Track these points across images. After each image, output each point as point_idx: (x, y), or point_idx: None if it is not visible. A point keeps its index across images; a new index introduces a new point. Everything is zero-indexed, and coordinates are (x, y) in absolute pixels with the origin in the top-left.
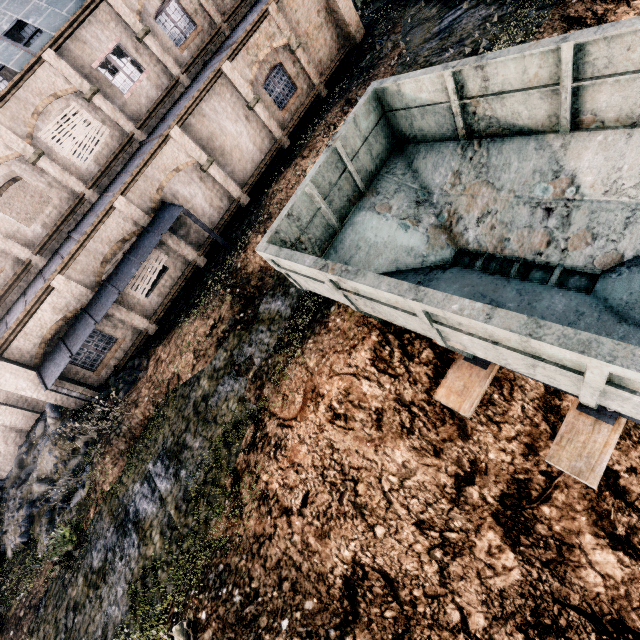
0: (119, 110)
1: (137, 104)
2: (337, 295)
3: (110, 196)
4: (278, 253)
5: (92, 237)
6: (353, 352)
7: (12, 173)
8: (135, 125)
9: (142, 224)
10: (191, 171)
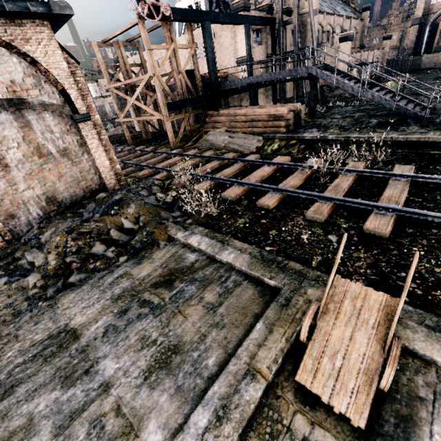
0: None
1: None
2: None
3: None
4: None
5: (358, 53)
6: None
7: (330, 30)
8: None
9: (360, 62)
10: None
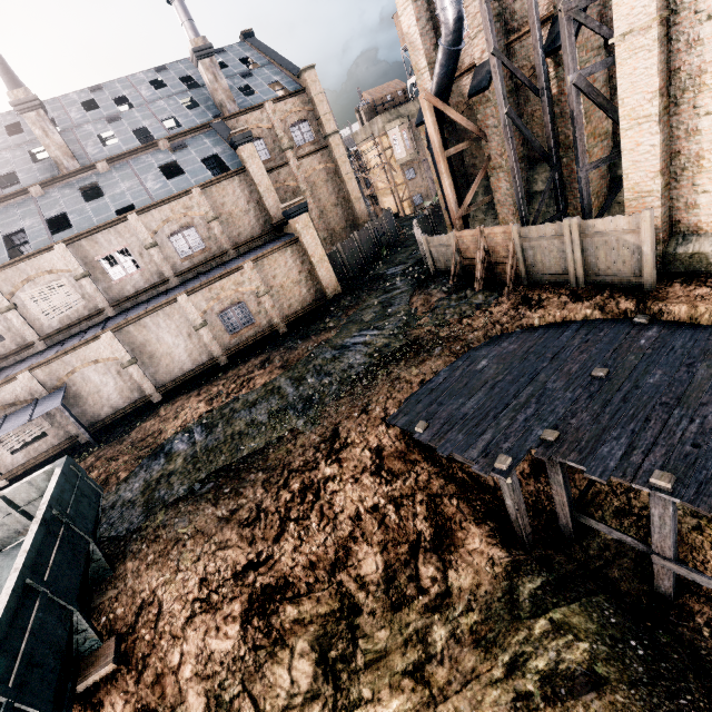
0: (103, 290)
1: (122, 289)
2: None
3: (31, 363)
4: None
5: None
6: None
7: None
8: (110, 304)
9: (38, 396)
10: (112, 364)
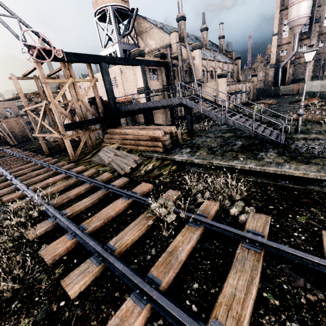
0: None
1: None
2: (317, 89)
3: None
4: (313, 81)
5: (233, 85)
6: (315, 98)
7: (213, 70)
8: None
9: (236, 91)
10: None
